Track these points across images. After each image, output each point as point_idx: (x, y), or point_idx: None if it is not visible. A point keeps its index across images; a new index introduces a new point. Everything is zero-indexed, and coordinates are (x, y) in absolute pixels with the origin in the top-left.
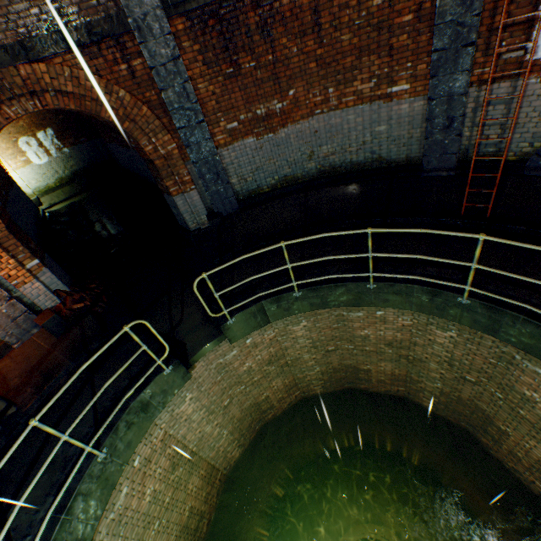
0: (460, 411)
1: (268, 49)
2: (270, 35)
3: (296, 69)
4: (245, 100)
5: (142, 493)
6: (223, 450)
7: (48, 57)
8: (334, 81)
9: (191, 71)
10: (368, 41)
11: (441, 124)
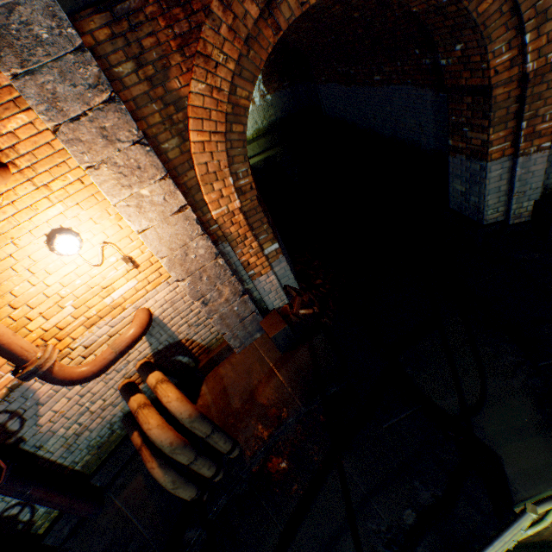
0: None
1: None
2: None
3: None
4: None
5: None
6: None
7: None
8: None
9: None
10: None
11: None
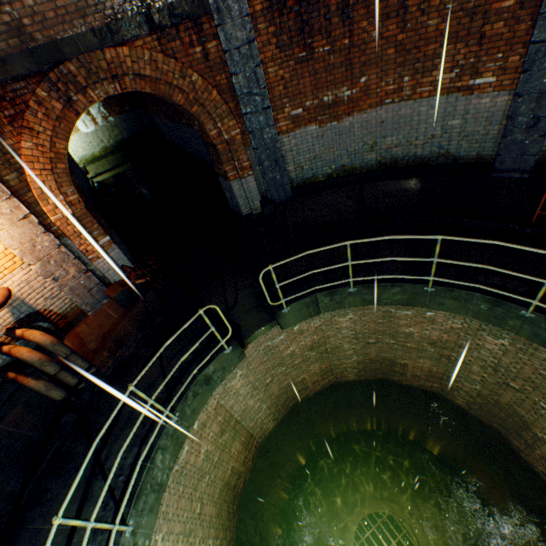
0: (495, 413)
1: (345, 32)
2: (350, 17)
3: (372, 55)
4: (313, 86)
5: (198, 451)
6: (260, 422)
7: (130, 39)
8: (411, 69)
9: (263, 54)
10: (458, 28)
11: (525, 123)
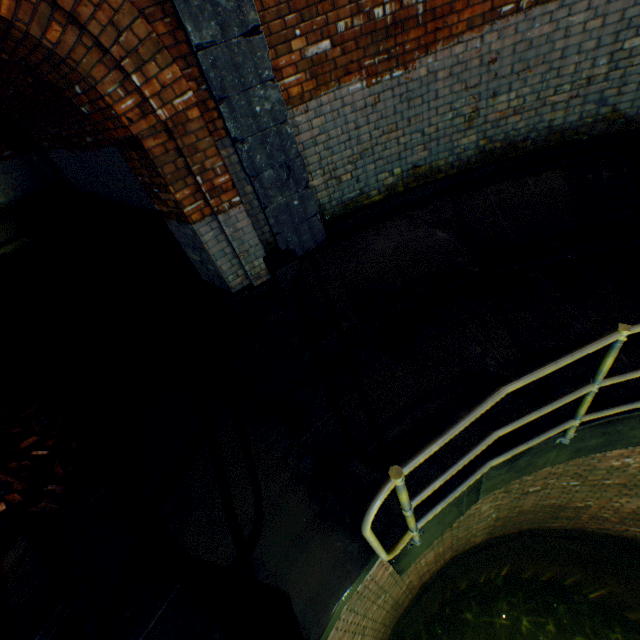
0: None
1: None
2: None
3: None
4: None
5: None
6: None
7: None
8: None
9: None
10: None
11: None
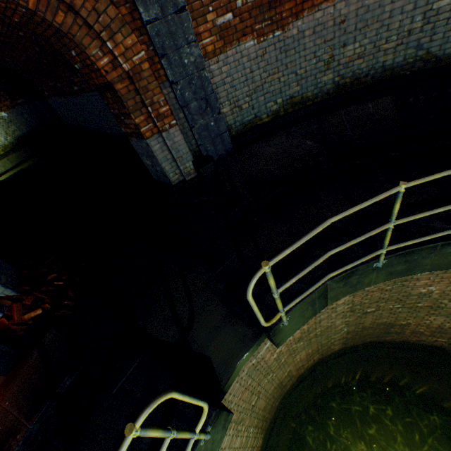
0: None
1: None
2: None
3: None
4: None
5: None
6: None
7: None
8: None
9: None
10: None
11: None
